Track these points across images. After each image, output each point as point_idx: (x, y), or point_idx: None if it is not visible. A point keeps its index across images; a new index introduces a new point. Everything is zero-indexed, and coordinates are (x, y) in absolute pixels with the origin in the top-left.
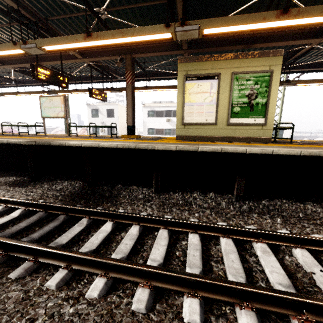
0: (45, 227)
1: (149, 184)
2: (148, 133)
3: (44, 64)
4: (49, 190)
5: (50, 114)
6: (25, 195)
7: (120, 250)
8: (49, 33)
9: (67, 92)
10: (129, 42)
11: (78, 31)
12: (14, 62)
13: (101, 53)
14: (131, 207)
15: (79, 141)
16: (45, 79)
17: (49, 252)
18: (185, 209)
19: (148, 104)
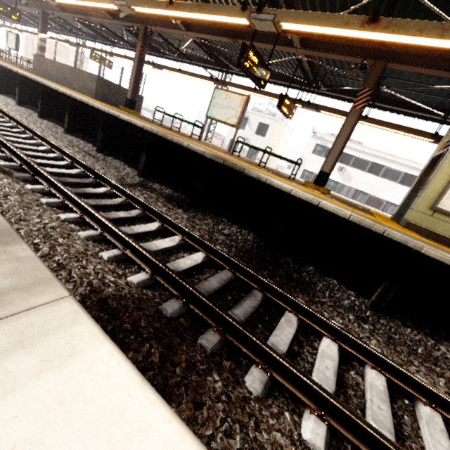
0: (243, 303)
1: (358, 288)
2: (301, 176)
3: (238, 43)
4: (216, 229)
5: (219, 115)
6: (190, 225)
7: (377, 417)
8: (287, 0)
9: (241, 88)
10: (438, 47)
11: (325, 4)
12: (202, 31)
13: (333, 47)
14: (341, 320)
15: (273, 178)
16: (249, 69)
17: (294, 375)
18: (435, 370)
19: (321, 135)
